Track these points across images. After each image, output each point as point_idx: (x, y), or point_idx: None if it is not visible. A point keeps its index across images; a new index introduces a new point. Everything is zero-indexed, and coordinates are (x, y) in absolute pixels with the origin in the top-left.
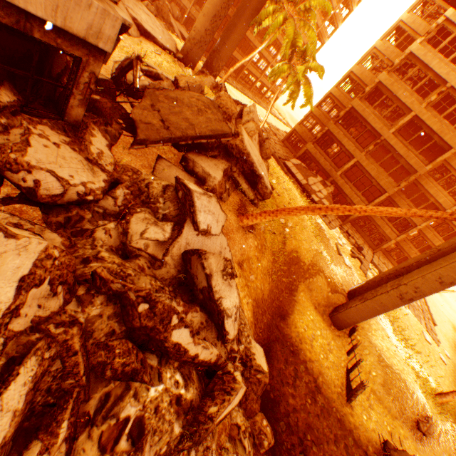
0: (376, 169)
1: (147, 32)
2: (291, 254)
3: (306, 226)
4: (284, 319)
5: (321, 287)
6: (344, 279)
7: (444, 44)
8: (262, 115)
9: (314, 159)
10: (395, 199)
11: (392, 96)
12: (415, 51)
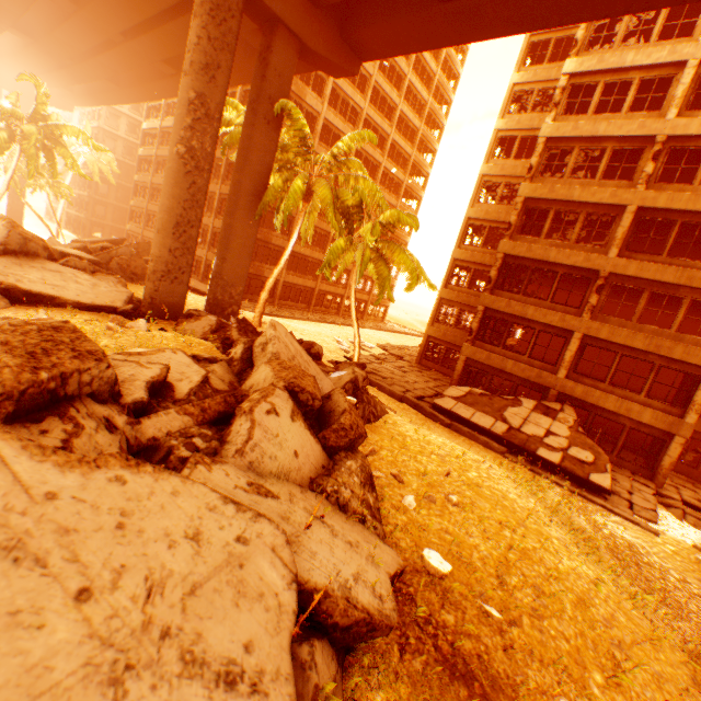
0: (639, 333)
1: (33, 294)
2: None
3: (612, 625)
4: None
5: None
6: None
7: (596, 100)
8: (367, 337)
9: (492, 369)
10: None
11: (566, 205)
12: (554, 133)
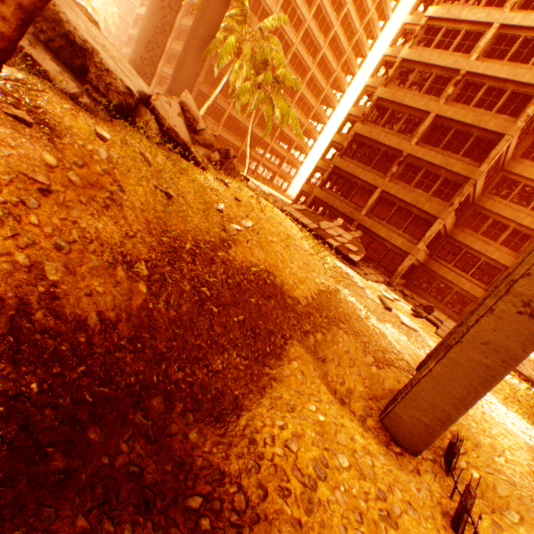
0: (412, 194)
1: None
2: (250, 269)
3: (298, 247)
4: (219, 420)
5: (350, 354)
6: (405, 345)
7: (438, 39)
8: (265, 188)
9: (327, 206)
10: (458, 238)
11: (400, 107)
12: (407, 56)
